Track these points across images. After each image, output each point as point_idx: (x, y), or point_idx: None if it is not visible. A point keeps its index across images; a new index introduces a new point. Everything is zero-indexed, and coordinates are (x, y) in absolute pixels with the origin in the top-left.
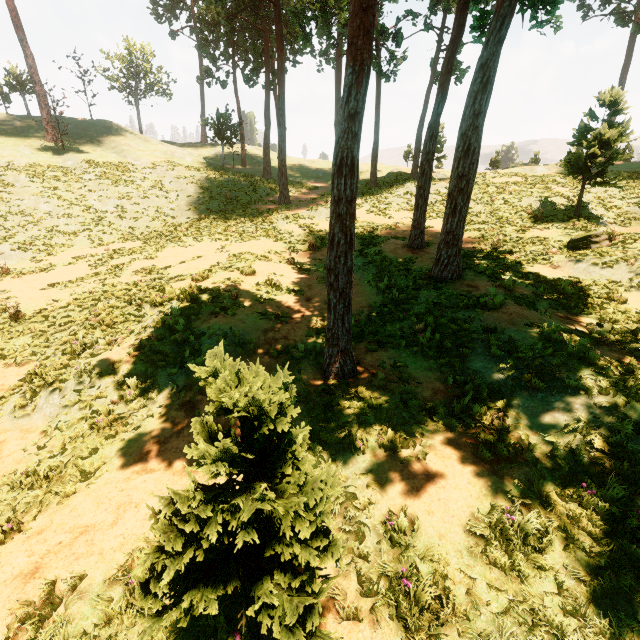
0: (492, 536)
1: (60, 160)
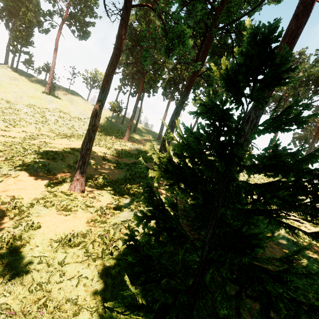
0: (61, 239)
1: (45, 97)
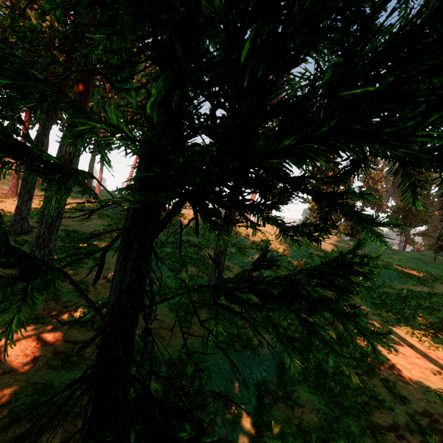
0: None
1: None
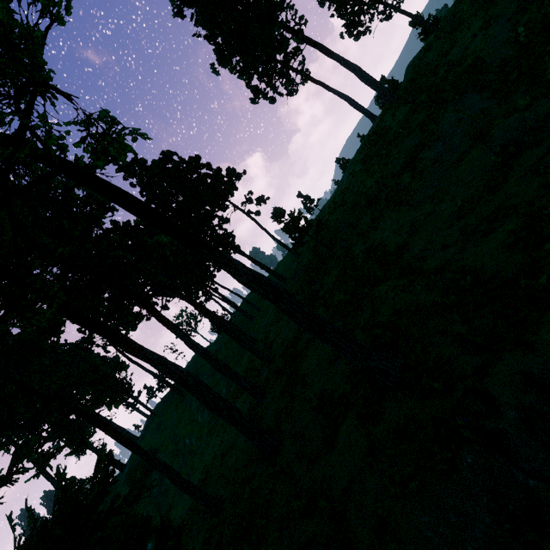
0: None
1: (185, 405)
